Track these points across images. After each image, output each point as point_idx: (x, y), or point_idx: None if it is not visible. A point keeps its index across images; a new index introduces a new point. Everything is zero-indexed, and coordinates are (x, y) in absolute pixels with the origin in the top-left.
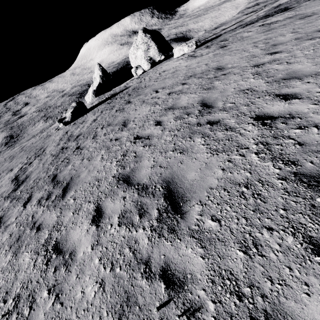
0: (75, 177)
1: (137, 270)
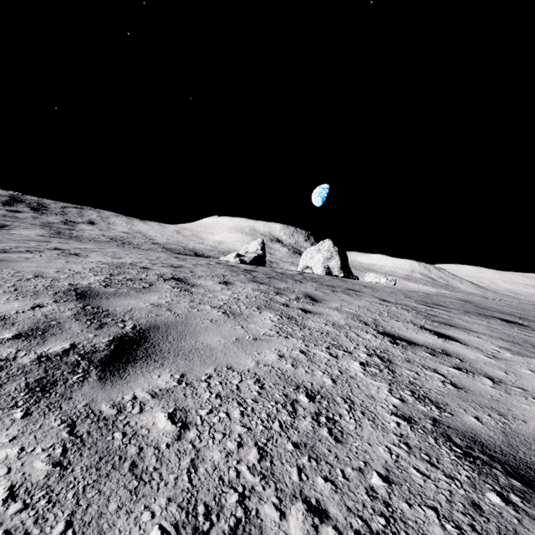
0: (356, 288)
1: (514, 327)
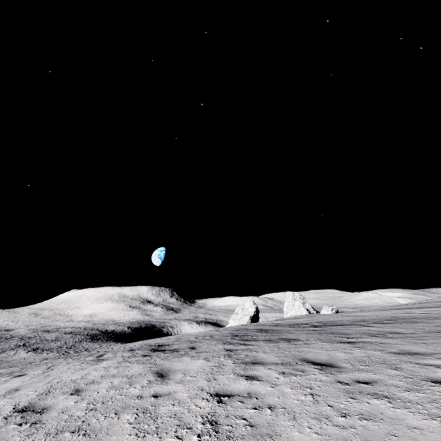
0: None
1: None
